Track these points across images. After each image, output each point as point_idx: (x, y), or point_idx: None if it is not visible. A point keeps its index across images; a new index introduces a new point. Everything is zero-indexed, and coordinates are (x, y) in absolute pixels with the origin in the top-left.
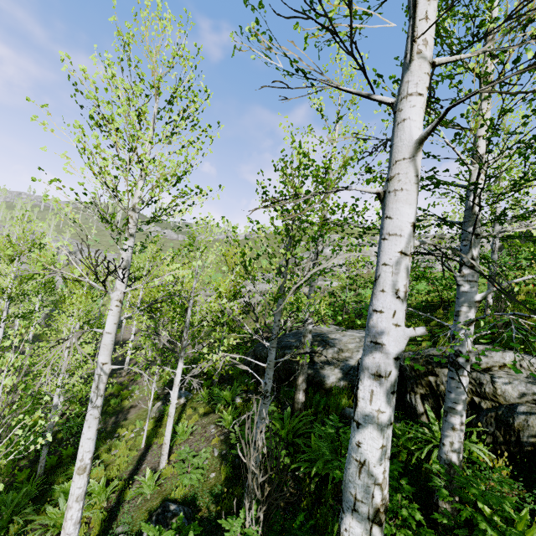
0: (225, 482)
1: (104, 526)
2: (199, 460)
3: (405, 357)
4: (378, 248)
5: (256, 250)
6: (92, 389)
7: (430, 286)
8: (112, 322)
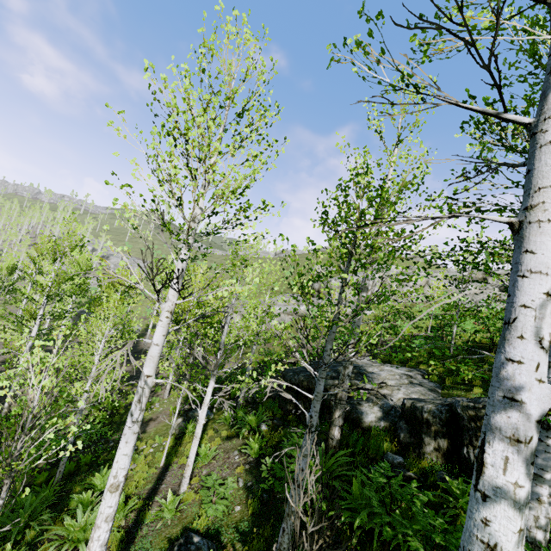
0: (252, 519)
1: (121, 547)
2: (226, 489)
3: (464, 404)
4: (513, 286)
5: (312, 272)
6: (134, 401)
7: (477, 325)
8: (161, 334)
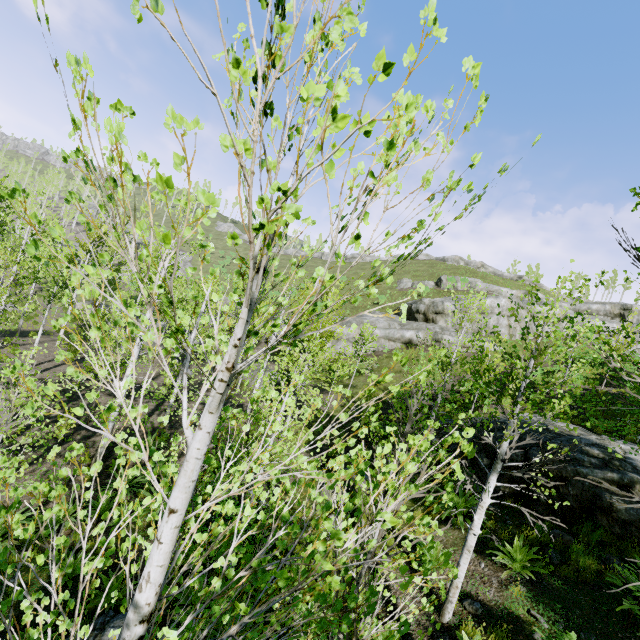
0: None
1: None
2: None
3: None
4: None
5: None
6: None
7: None
8: None
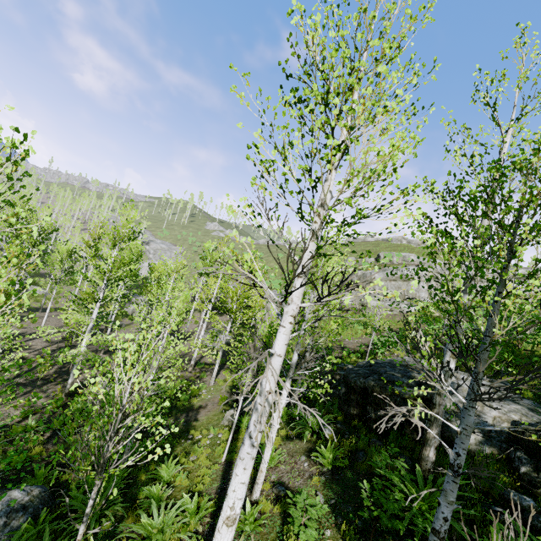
0: None
1: None
2: (317, 511)
3: None
4: None
5: (460, 273)
6: (252, 420)
7: None
8: (283, 342)
